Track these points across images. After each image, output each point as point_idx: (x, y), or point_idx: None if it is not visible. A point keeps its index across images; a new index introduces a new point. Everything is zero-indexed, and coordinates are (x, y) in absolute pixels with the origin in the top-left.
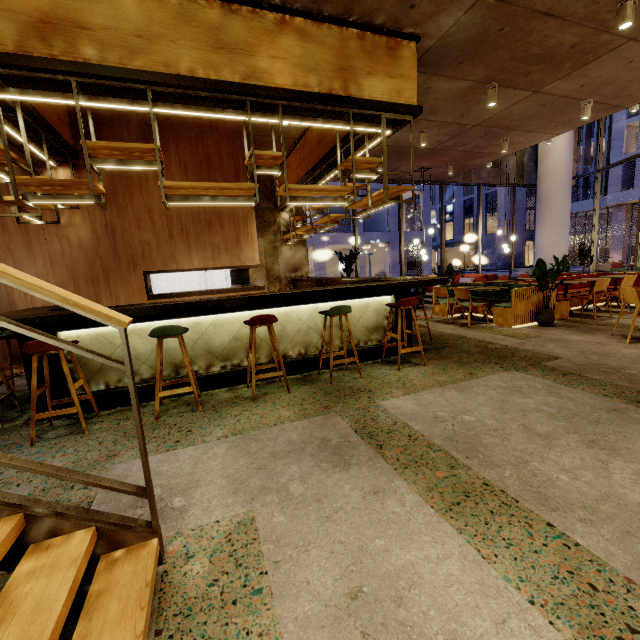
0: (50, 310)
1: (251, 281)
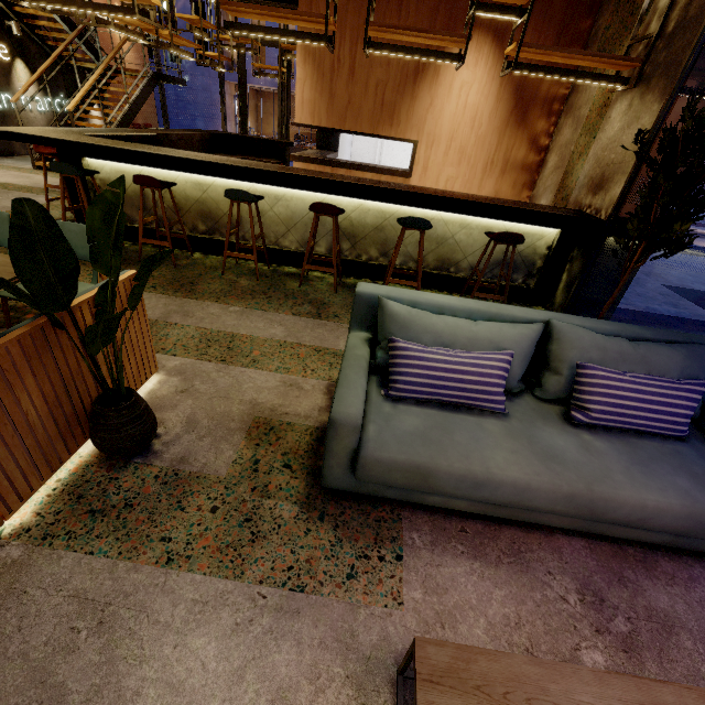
0: (240, 135)
1: (541, 191)
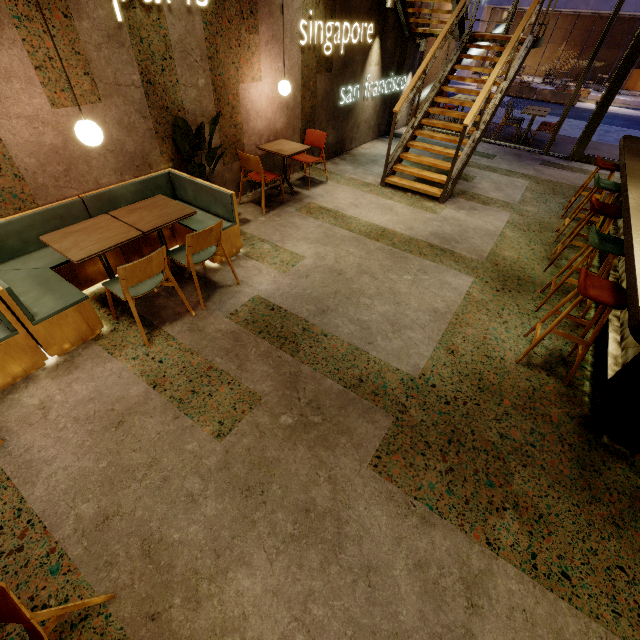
0: None
1: None
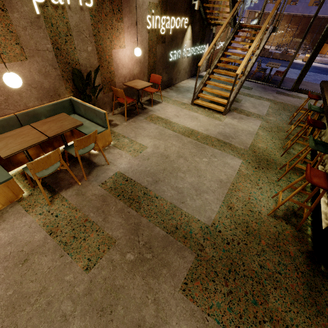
0: None
1: None
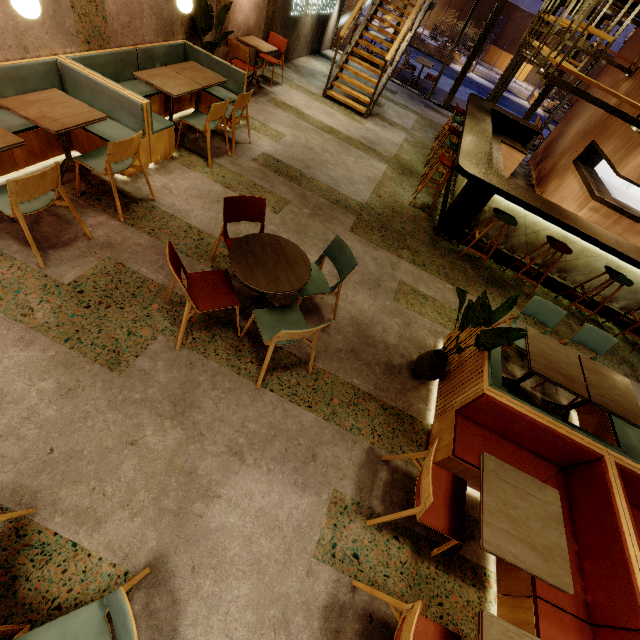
0: (501, 112)
1: None
